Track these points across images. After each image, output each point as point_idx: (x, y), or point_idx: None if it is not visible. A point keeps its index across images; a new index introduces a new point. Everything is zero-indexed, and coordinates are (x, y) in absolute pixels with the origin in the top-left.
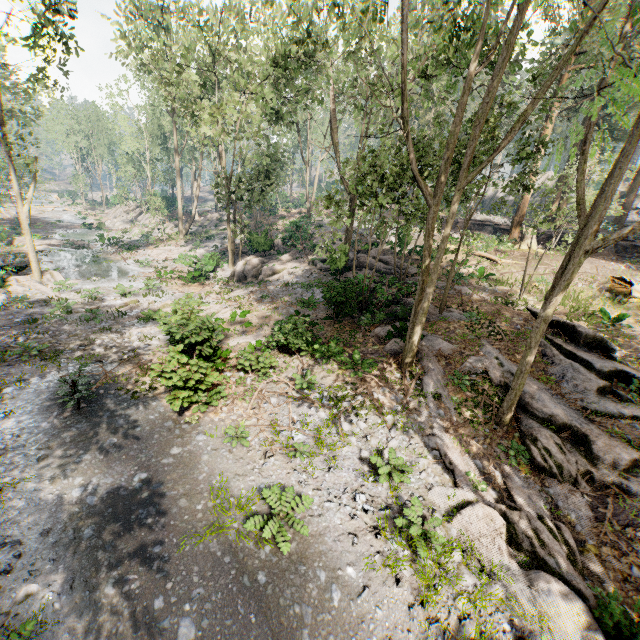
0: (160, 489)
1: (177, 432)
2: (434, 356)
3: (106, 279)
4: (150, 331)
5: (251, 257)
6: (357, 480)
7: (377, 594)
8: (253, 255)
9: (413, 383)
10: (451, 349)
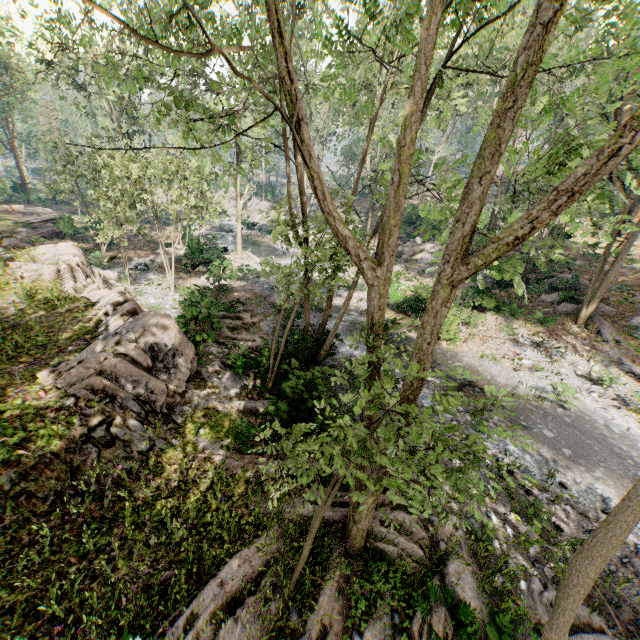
0: (471, 381)
1: (448, 355)
2: (599, 316)
3: (280, 257)
4: (358, 296)
5: None
6: (583, 386)
7: (636, 431)
8: None
9: (592, 333)
10: (612, 311)
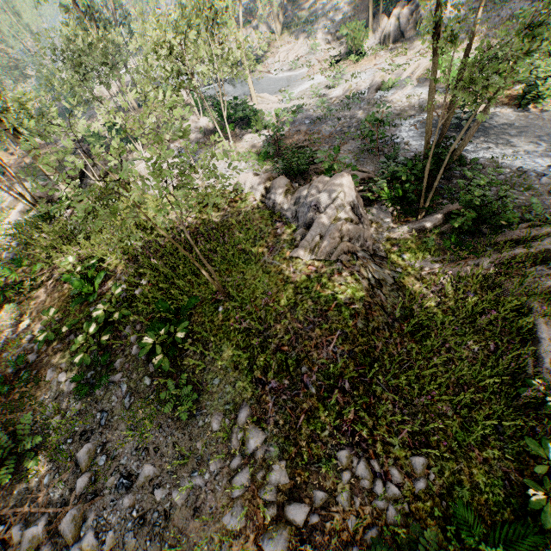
0: None
1: (545, 117)
2: None
3: (290, 87)
4: (402, 94)
5: (397, 11)
6: None
7: None
8: (397, 8)
9: None
10: None
